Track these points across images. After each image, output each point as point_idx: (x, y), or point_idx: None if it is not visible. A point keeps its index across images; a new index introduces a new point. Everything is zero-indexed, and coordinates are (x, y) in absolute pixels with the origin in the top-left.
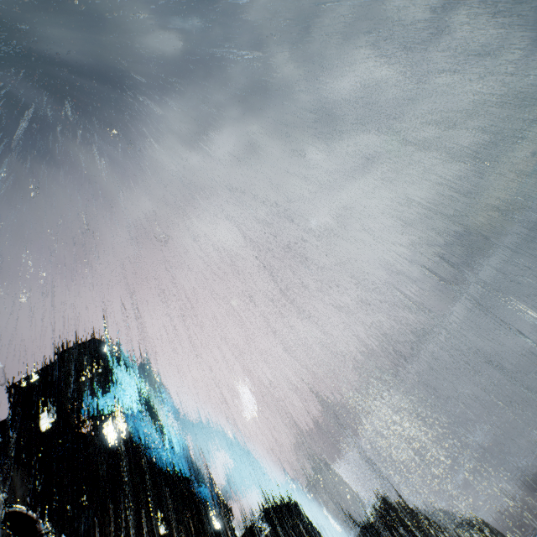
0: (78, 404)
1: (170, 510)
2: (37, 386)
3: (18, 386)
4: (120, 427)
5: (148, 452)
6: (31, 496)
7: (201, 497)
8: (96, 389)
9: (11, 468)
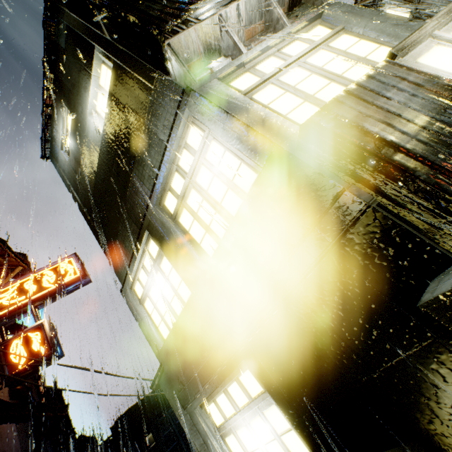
0: None
1: None
2: None
3: None
4: None
5: None
6: None
7: None
8: None
9: None
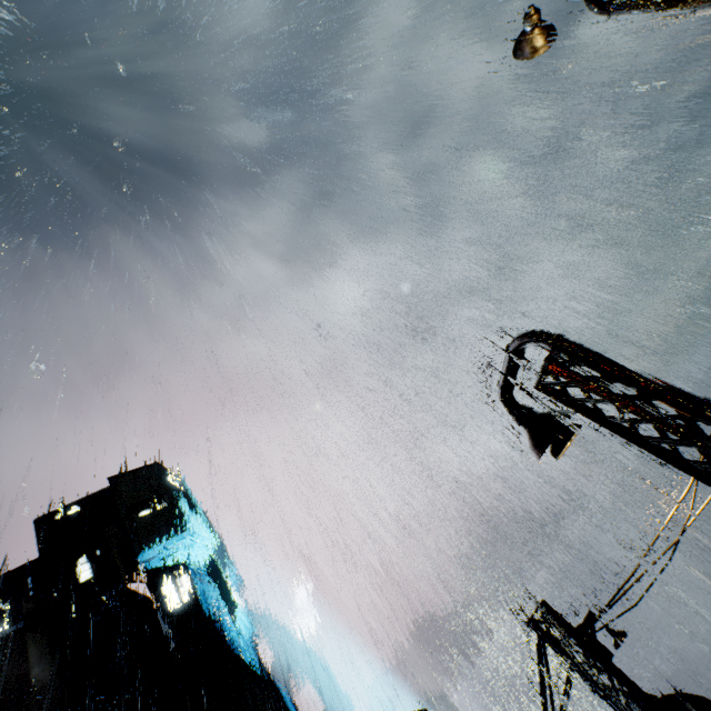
0: (135, 547)
1: (252, 710)
2: (76, 520)
3: (50, 518)
4: (184, 586)
5: (220, 626)
6: (51, 677)
7: (286, 702)
8: (158, 529)
9: (26, 634)
